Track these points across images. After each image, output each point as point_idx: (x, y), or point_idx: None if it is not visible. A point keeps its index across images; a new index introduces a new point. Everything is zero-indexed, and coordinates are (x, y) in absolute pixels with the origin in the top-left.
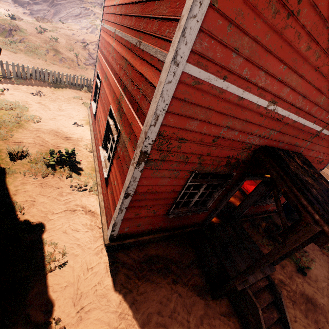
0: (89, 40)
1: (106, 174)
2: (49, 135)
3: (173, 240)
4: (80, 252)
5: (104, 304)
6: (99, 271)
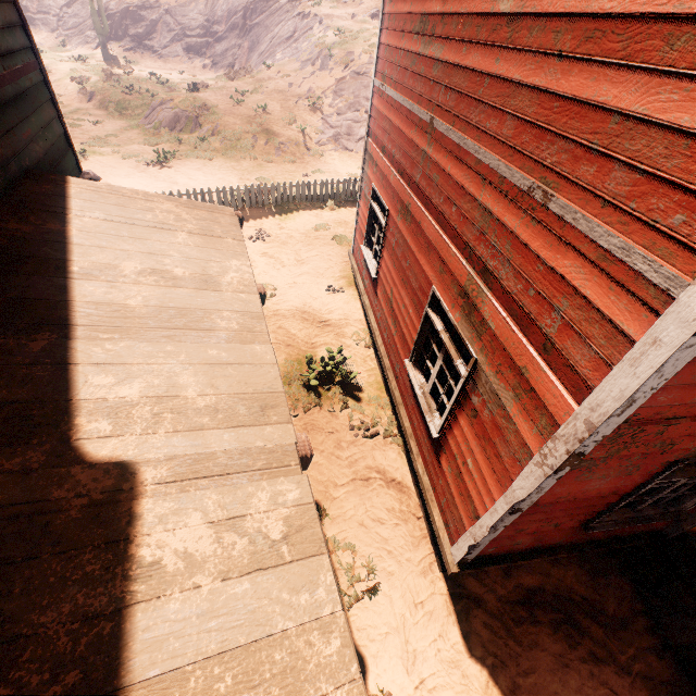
0: (319, 89)
1: (433, 427)
2: (294, 321)
3: (575, 557)
4: (395, 566)
5: (458, 680)
6: (436, 610)
